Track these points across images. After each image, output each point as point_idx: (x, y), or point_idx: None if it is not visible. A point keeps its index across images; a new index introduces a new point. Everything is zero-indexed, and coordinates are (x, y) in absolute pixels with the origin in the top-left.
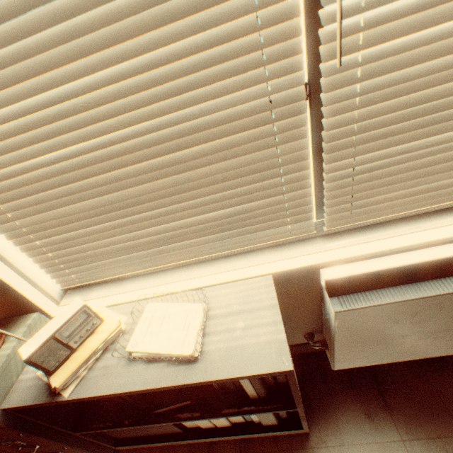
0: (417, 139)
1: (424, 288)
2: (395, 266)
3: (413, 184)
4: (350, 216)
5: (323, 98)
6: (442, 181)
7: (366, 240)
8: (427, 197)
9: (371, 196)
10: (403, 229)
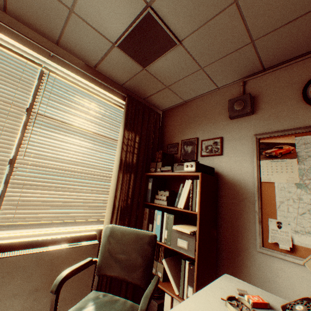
0: (48, 190)
1: (33, 250)
2: (24, 240)
3: (45, 208)
4: (14, 218)
5: (16, 165)
6: (57, 211)
7: (17, 232)
8: (51, 216)
9: (27, 209)
10: (38, 229)
